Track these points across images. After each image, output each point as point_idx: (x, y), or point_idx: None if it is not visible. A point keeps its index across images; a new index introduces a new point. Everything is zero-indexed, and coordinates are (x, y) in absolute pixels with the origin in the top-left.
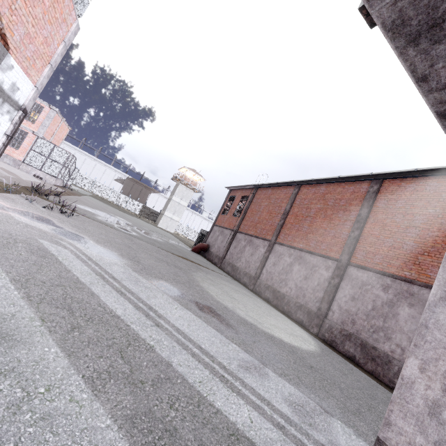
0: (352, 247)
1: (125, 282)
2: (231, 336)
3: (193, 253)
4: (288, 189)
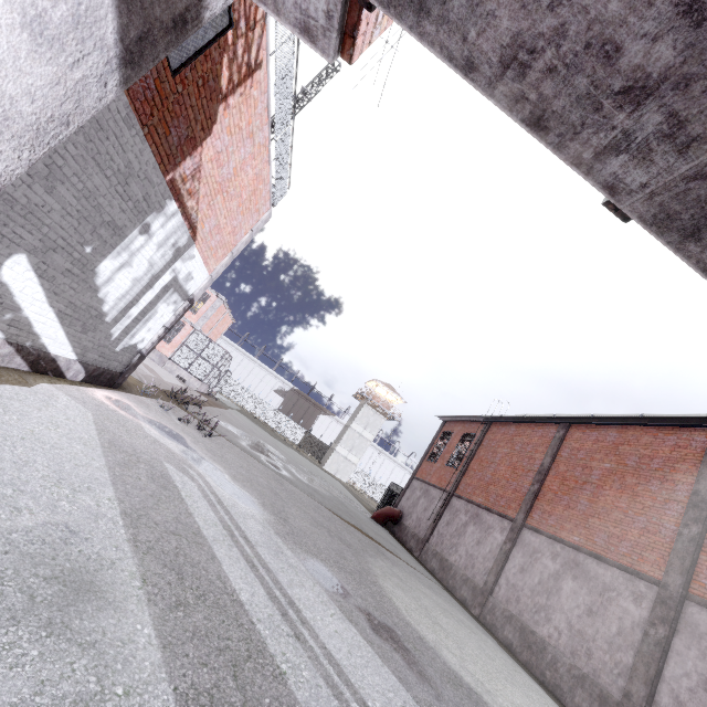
0: (688, 559)
1: (260, 549)
2: (425, 701)
3: (373, 522)
4: (547, 428)
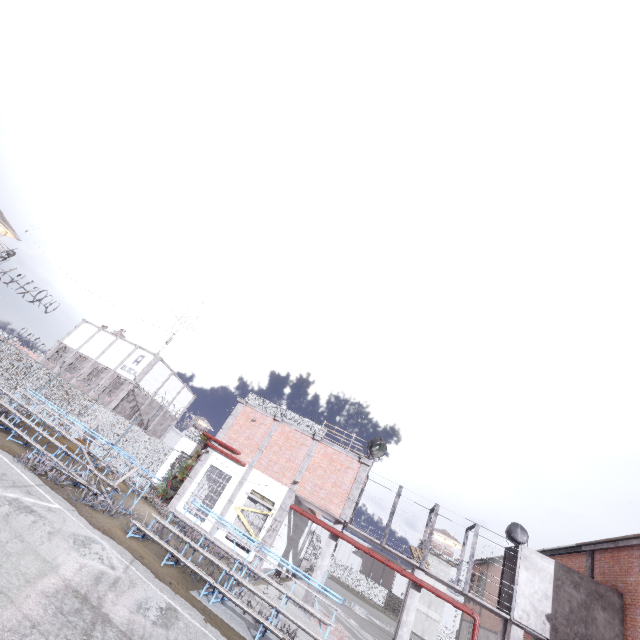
0: None
1: (355, 627)
2: None
3: None
4: None
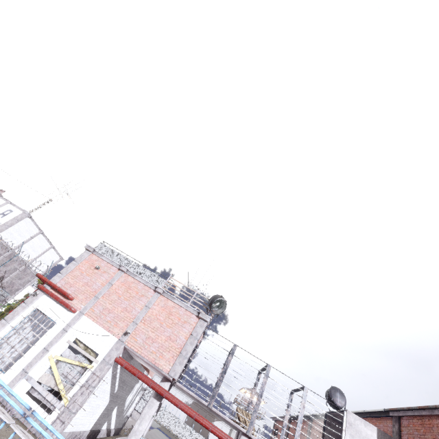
0: None
1: None
2: None
3: None
4: (306, 422)
